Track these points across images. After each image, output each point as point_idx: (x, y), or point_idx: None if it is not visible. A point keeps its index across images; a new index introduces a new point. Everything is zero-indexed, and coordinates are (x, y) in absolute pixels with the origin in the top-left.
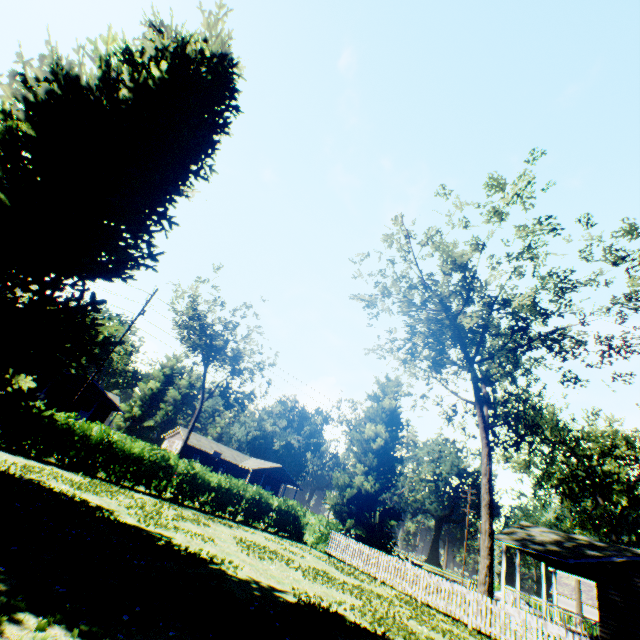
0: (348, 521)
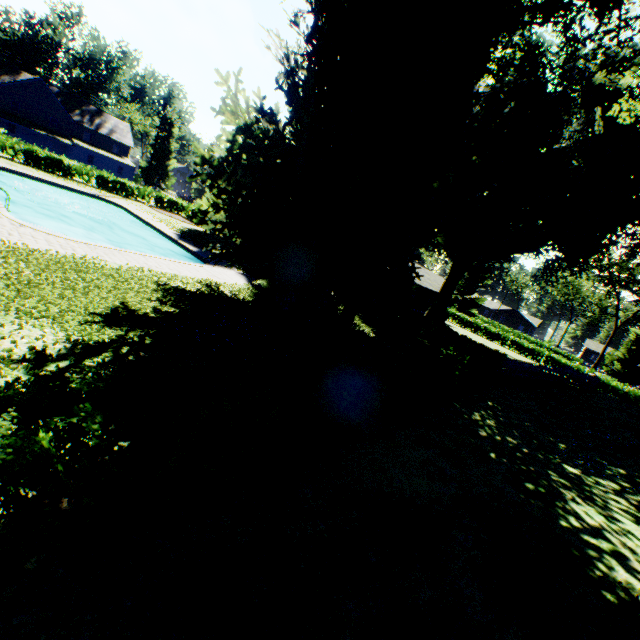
0: (603, 367)
